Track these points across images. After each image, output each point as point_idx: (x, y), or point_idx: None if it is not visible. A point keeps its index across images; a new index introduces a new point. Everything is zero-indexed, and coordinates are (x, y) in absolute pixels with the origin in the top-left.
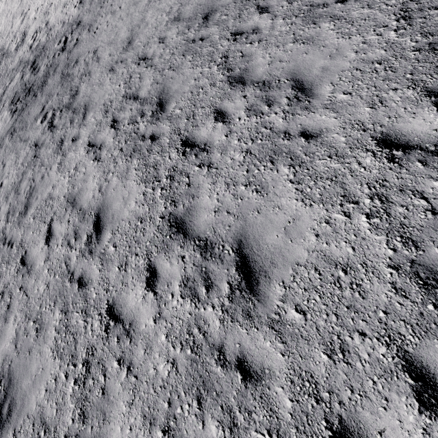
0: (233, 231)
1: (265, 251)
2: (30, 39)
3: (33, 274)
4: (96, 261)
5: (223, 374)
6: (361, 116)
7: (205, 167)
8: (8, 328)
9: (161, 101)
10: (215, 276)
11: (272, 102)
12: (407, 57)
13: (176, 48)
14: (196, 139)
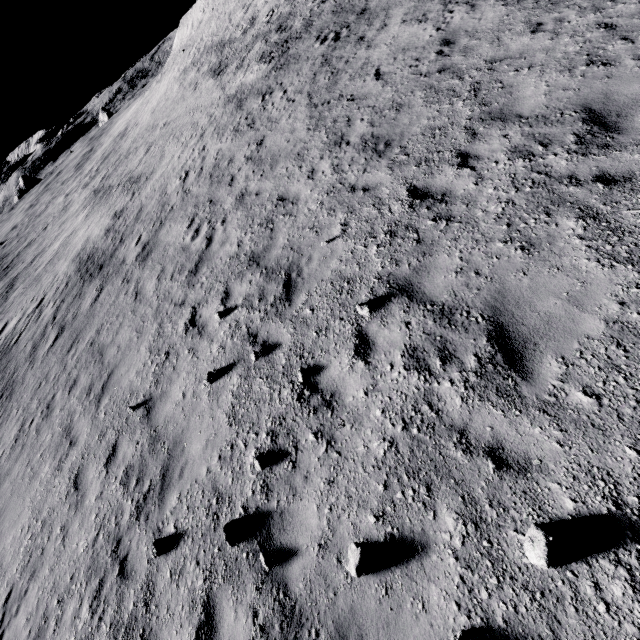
0: None
1: None
2: (264, 18)
3: (371, 97)
4: (456, 55)
5: None
6: None
7: None
8: (356, 126)
9: None
10: None
11: None
12: None
13: None
14: None
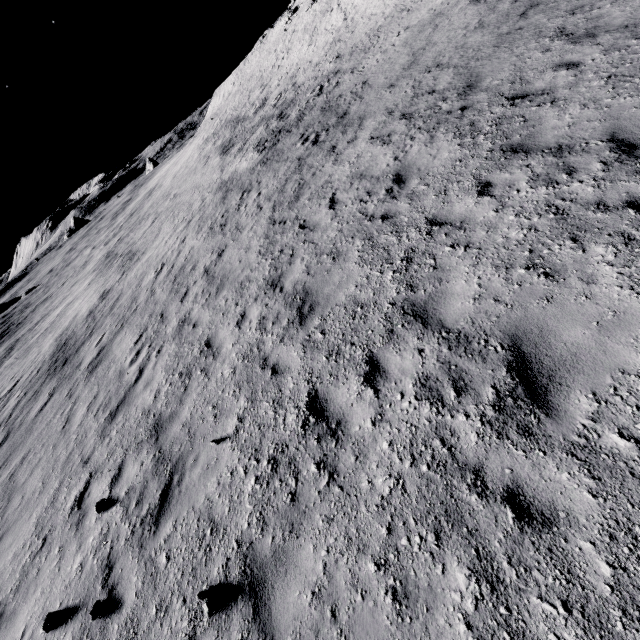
0: (600, 130)
1: None
2: (273, 101)
3: (319, 229)
4: (403, 200)
5: (606, 216)
6: None
7: (547, 104)
8: (295, 266)
9: (469, 84)
10: (580, 163)
11: None
12: None
13: (483, 46)
14: (529, 91)
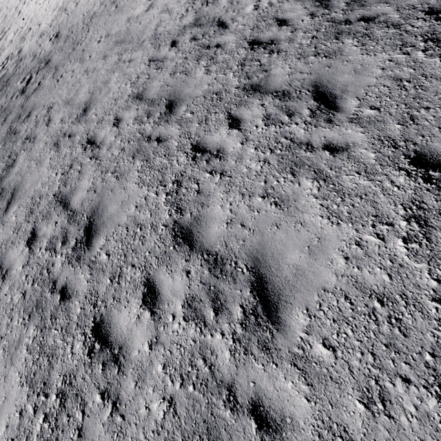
0: None
1: None
2: None
3: None
4: None
5: None
6: (348, 419)
7: (109, 403)
8: None
9: (90, 226)
10: None
11: (221, 305)
12: (425, 309)
13: (128, 143)
14: (112, 329)
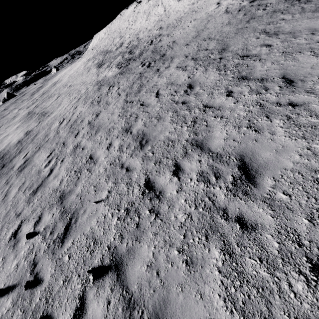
0: (279, 73)
1: (299, 75)
2: (126, 44)
3: (150, 106)
4: (192, 96)
5: (280, 108)
6: None
7: (257, 60)
8: (138, 122)
9: (223, 48)
10: (270, 86)
11: (297, 37)
12: None
13: (230, 32)
14: (250, 54)
